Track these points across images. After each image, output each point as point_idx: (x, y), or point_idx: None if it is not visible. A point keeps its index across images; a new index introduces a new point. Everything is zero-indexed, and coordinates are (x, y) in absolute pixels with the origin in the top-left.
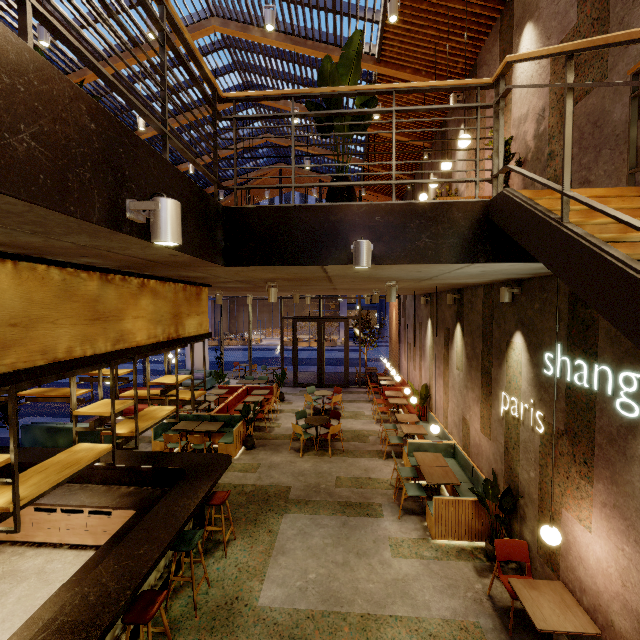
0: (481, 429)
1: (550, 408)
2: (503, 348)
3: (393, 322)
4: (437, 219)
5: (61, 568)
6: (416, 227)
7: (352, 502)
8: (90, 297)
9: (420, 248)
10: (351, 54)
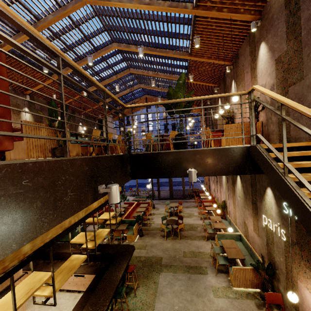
0: (254, 230)
1: (288, 229)
2: (262, 193)
3: None
4: (225, 155)
5: (64, 302)
6: (216, 159)
7: (192, 266)
8: None
9: (218, 169)
10: (181, 83)
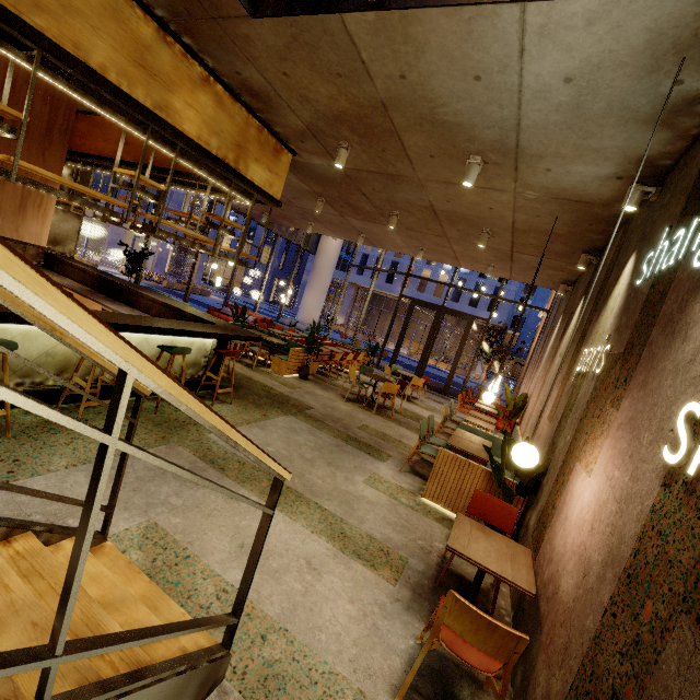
0: (549, 414)
1: (621, 332)
2: (610, 290)
3: (533, 346)
4: None
5: None
6: None
7: (362, 441)
8: (141, 40)
9: None
10: None
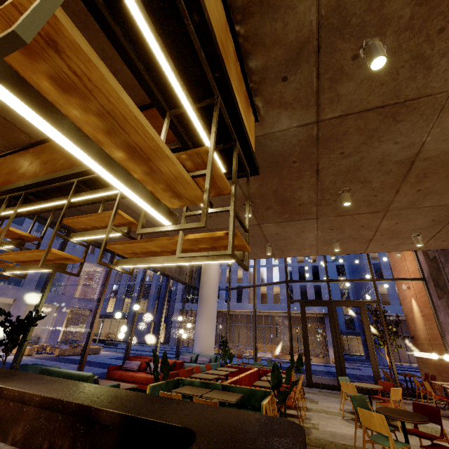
0: None
1: None
2: None
3: (415, 315)
4: None
5: None
6: None
7: None
8: None
9: None
10: None
